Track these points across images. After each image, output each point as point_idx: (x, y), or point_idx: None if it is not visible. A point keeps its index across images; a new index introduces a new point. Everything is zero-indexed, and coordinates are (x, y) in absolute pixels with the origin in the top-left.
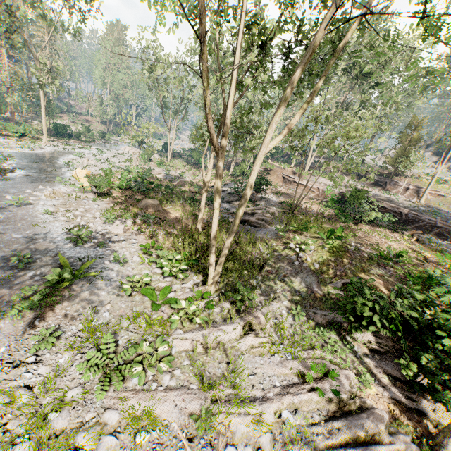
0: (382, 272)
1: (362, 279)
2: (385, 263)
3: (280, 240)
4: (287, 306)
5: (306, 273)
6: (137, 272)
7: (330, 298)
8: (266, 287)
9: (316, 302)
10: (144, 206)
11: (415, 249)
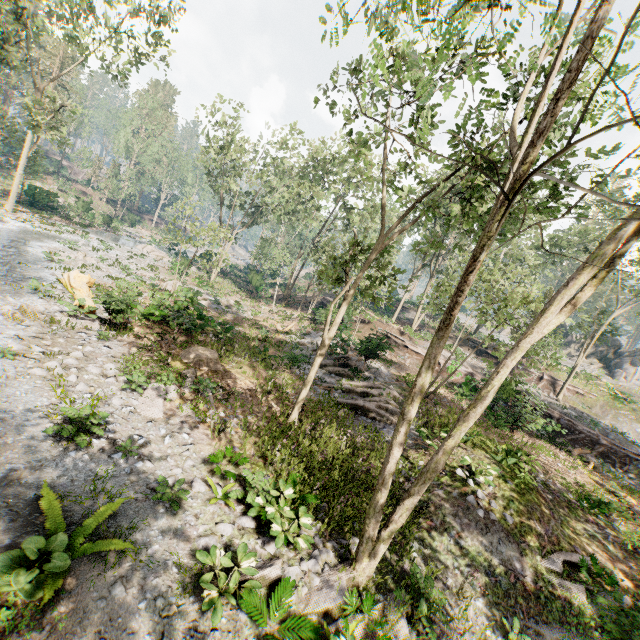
0: (599, 536)
1: (583, 552)
2: (603, 521)
3: (428, 455)
4: (486, 611)
5: (497, 534)
6: (206, 527)
7: (553, 595)
8: (435, 560)
9: (530, 604)
10: (194, 360)
11: (607, 487)
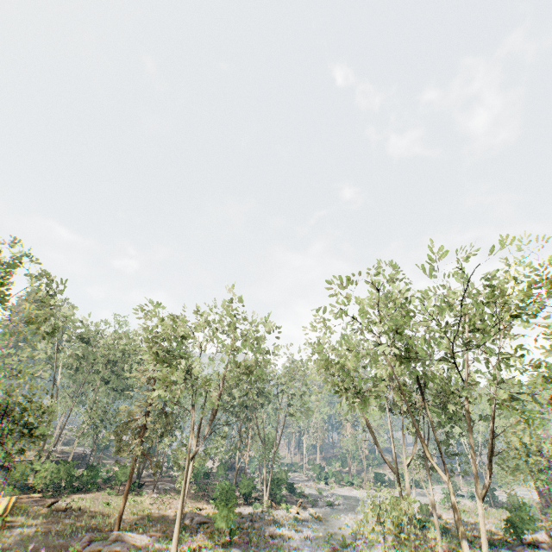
0: None
1: None
2: None
3: None
4: None
5: None
6: None
7: None
8: None
9: None
10: None
11: None
